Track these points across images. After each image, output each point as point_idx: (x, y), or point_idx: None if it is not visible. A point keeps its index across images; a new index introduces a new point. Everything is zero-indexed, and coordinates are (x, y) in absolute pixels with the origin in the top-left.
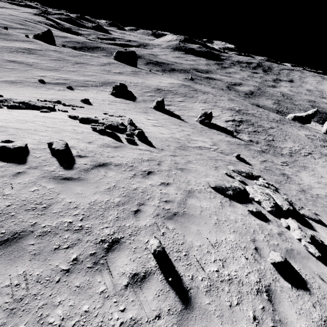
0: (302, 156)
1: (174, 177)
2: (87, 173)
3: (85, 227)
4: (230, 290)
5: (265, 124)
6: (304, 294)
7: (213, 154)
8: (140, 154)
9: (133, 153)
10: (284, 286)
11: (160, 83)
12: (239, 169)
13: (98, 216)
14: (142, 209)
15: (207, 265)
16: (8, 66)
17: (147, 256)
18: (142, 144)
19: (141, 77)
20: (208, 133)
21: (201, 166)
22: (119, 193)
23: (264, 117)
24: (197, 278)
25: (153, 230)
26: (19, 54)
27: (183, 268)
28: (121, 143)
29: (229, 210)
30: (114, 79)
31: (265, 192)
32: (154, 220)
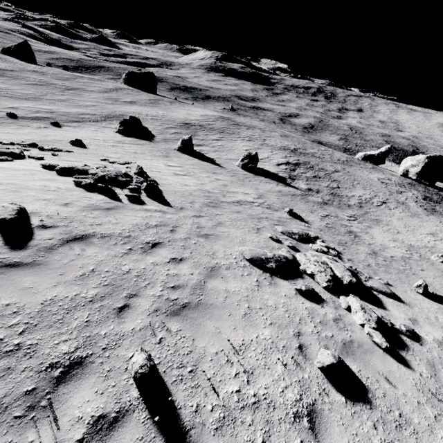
0: (375, 206)
1: (194, 248)
2: (49, 253)
3: (26, 344)
4: (253, 422)
5: (329, 167)
6: (362, 410)
7: (257, 211)
8: (146, 217)
9: (135, 217)
10: (336, 402)
11: (189, 115)
12: (290, 230)
13: (54, 323)
14: (133, 304)
15: (223, 384)
16: None
17: (127, 382)
18: (152, 202)
19: (162, 108)
20: (252, 181)
21: (236, 229)
22: (98, 282)
23: (327, 157)
24: (205, 408)
25: (144, 336)
26: None
27: (184, 394)
28: (118, 203)
29: (268, 292)
30: (123, 111)
31: (321, 260)
32: (149, 320)
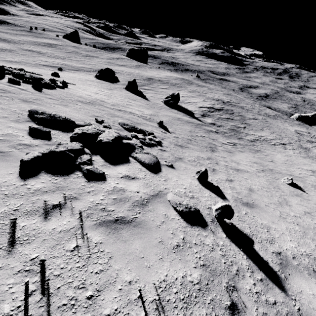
0: (270, 144)
1: None
2: None
3: None
4: None
5: (249, 115)
6: None
7: (127, 116)
8: (0, 86)
9: None
10: None
11: (156, 75)
12: (128, 123)
13: None
14: None
15: None
16: (21, 52)
17: None
18: (28, 87)
19: (140, 70)
20: (162, 110)
21: (72, 109)
22: None
23: (255, 110)
24: None
25: None
26: (39, 47)
27: None
28: None
29: None
30: (112, 68)
31: (100, 129)
32: None
